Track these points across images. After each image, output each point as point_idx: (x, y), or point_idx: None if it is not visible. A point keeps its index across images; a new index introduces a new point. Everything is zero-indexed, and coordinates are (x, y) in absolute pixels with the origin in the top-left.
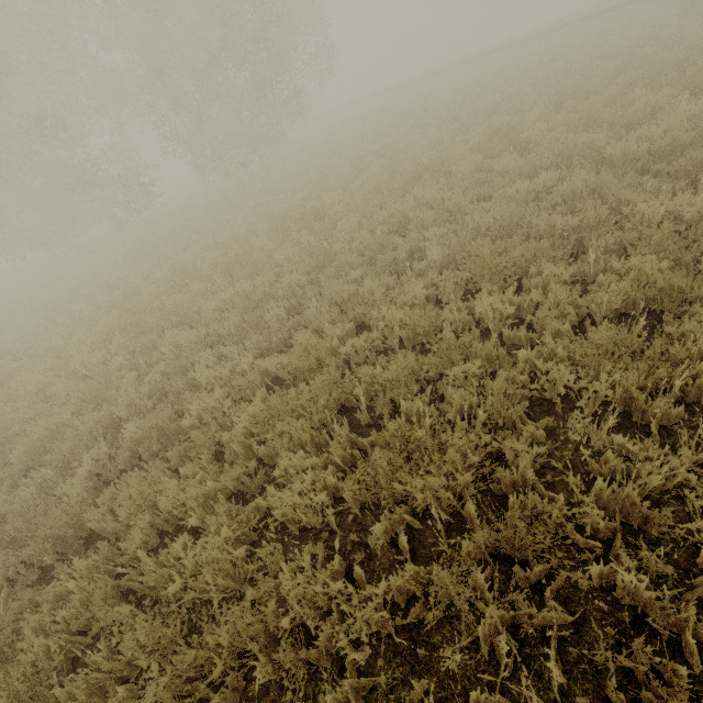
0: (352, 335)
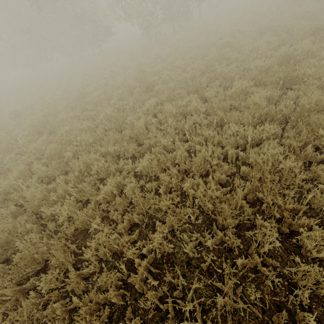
0: (77, 192)
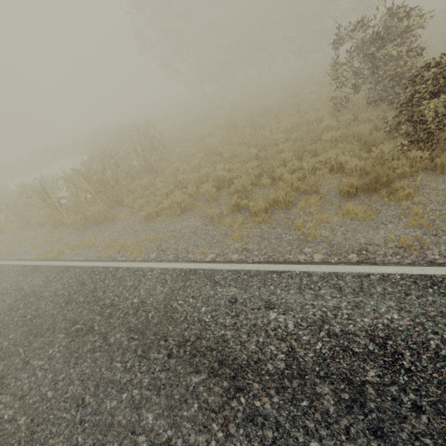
0: None
